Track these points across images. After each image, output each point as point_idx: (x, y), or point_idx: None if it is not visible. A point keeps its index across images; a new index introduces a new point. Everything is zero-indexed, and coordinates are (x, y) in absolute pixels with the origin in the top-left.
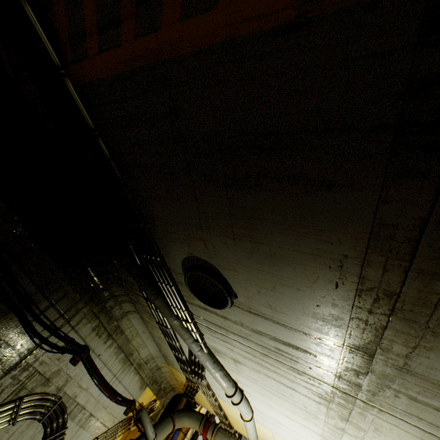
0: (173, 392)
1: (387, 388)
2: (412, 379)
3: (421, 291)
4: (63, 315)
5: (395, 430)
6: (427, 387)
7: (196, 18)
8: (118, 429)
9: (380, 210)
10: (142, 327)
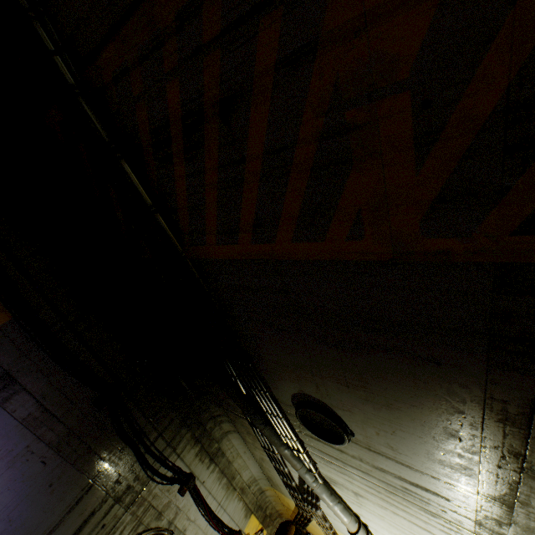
0: (280, 519)
1: None
2: None
3: None
4: (170, 443)
5: None
6: None
7: (306, 243)
8: None
9: (489, 387)
10: (243, 447)
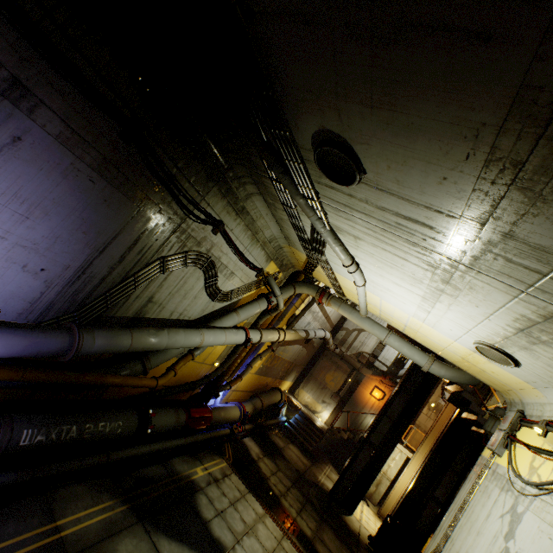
0: (293, 269)
1: (489, 253)
2: (513, 244)
3: (545, 159)
4: (199, 192)
5: (486, 287)
6: (524, 250)
7: None
8: (252, 286)
9: (532, 69)
10: (265, 210)
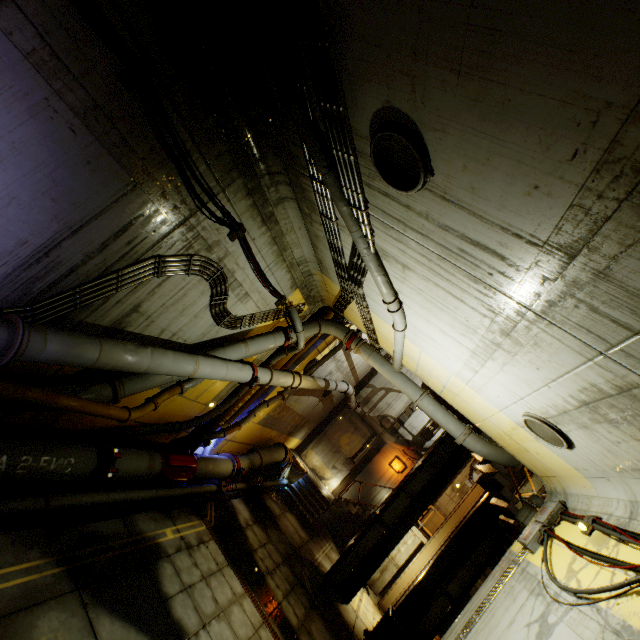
0: (322, 304)
1: (570, 297)
2: (605, 287)
3: None
4: (218, 181)
5: (556, 344)
6: (618, 296)
7: None
8: (270, 315)
9: None
10: (298, 222)
